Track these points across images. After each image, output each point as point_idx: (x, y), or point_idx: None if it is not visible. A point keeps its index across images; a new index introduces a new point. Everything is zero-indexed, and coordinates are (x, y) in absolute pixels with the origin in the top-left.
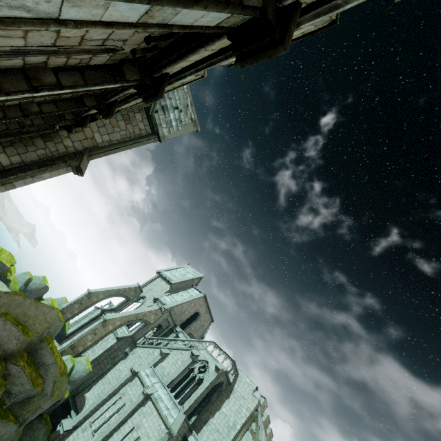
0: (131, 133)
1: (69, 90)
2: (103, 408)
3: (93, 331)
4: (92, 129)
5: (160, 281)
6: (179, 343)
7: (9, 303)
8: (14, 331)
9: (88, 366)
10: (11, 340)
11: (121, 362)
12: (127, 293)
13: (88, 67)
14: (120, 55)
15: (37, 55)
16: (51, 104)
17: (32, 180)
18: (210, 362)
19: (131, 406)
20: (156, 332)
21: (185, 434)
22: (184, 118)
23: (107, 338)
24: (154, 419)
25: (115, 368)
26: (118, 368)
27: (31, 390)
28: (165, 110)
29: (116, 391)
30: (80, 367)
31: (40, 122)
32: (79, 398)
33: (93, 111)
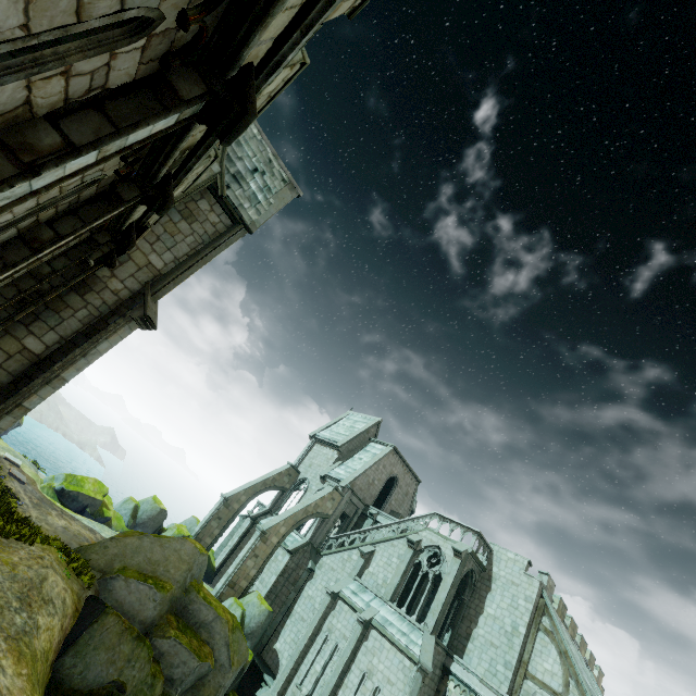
0: (202, 235)
1: (90, 158)
2: (307, 660)
3: (251, 552)
4: (143, 250)
5: (319, 449)
6: (383, 531)
7: (122, 552)
8: (145, 591)
9: (264, 606)
10: (145, 604)
11: (308, 585)
12: (278, 482)
13: (108, 94)
14: (160, 41)
15: (5, 79)
16: (69, 217)
17: (85, 362)
18: (442, 546)
19: (347, 645)
20: (341, 525)
21: (443, 663)
22: (272, 183)
23: (275, 556)
24: (389, 656)
25: (303, 597)
26: (307, 594)
27: (199, 667)
28: (239, 180)
29: (318, 629)
30: (253, 610)
31: (65, 263)
32: (268, 654)
33: (136, 213)
